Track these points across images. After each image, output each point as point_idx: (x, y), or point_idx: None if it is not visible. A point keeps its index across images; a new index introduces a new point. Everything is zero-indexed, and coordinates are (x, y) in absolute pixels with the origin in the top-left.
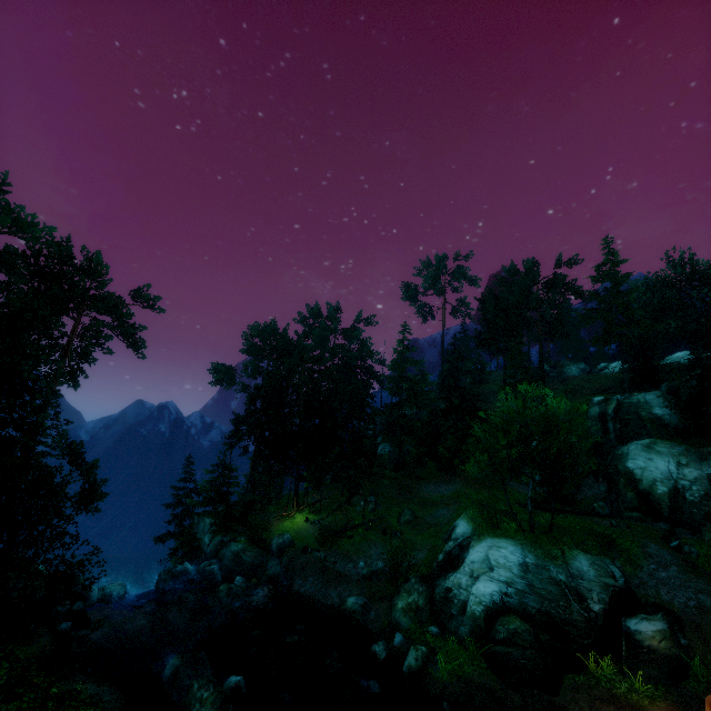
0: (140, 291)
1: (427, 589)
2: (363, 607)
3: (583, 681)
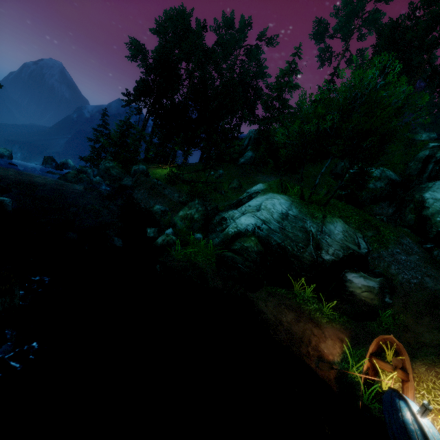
0: None
1: (205, 210)
2: (163, 212)
3: (283, 293)
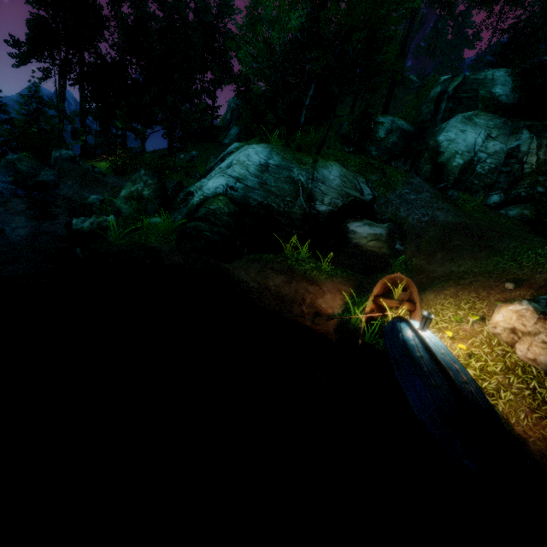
0: None
1: (158, 183)
2: (103, 202)
3: (270, 258)
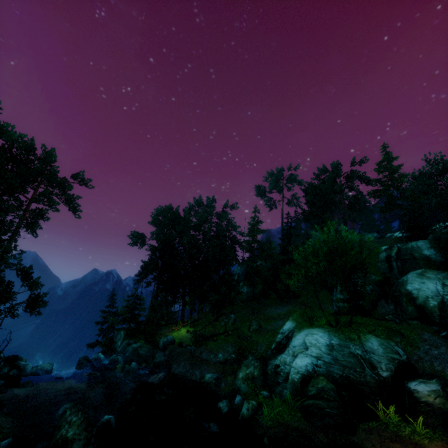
0: (78, 174)
1: (260, 364)
2: (216, 379)
3: (375, 426)
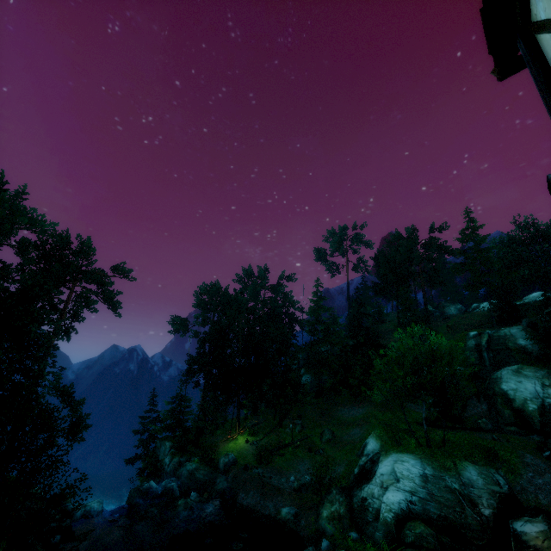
0: (118, 266)
1: (346, 499)
2: (295, 516)
3: None
